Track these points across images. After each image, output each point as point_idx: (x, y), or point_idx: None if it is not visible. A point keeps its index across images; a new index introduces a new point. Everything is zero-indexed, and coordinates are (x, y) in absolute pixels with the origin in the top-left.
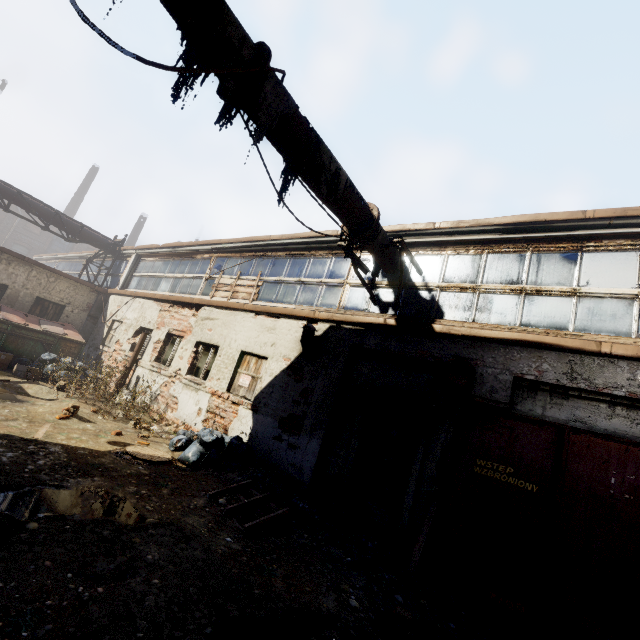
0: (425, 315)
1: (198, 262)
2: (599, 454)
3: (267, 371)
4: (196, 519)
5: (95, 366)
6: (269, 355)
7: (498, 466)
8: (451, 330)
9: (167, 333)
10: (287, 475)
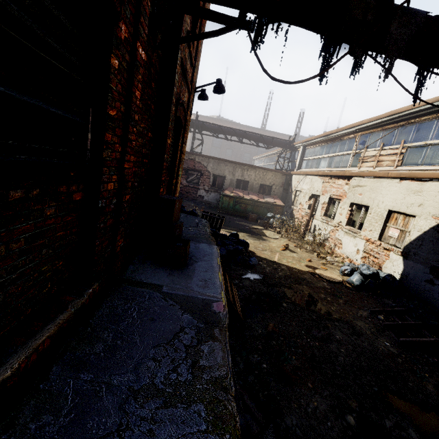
0: None
1: (345, 142)
2: None
3: (415, 227)
4: (362, 323)
5: (290, 218)
6: (416, 214)
7: None
8: None
9: (329, 197)
10: None
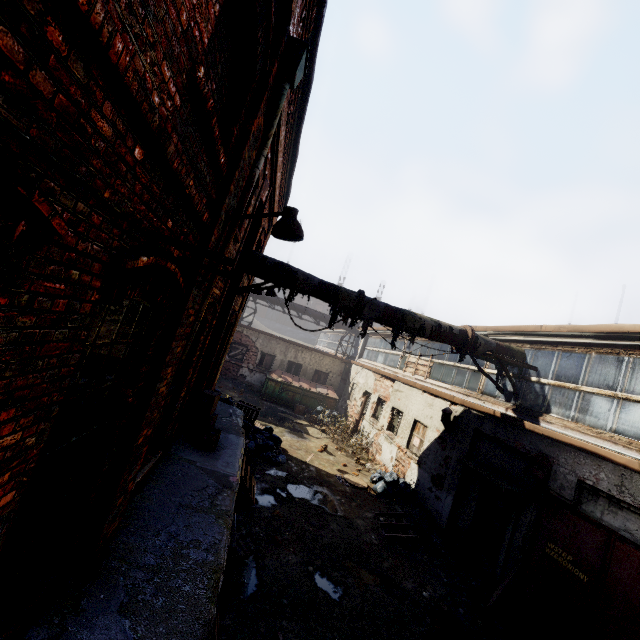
0: (536, 408)
1: (398, 342)
2: (636, 565)
3: (427, 437)
4: (362, 522)
5: (344, 414)
6: (428, 425)
7: (562, 552)
8: (535, 429)
9: (378, 397)
10: (433, 518)
